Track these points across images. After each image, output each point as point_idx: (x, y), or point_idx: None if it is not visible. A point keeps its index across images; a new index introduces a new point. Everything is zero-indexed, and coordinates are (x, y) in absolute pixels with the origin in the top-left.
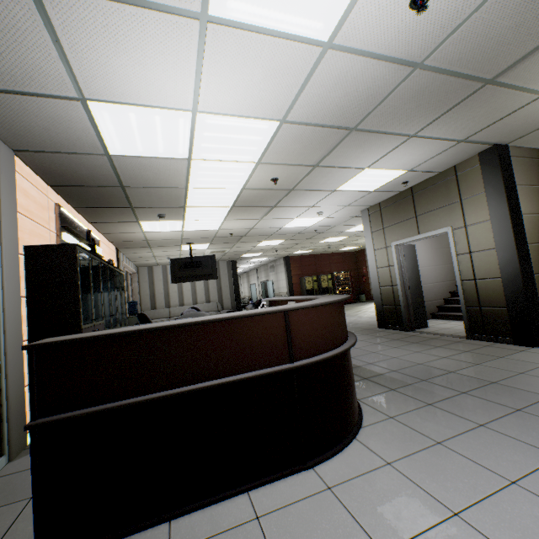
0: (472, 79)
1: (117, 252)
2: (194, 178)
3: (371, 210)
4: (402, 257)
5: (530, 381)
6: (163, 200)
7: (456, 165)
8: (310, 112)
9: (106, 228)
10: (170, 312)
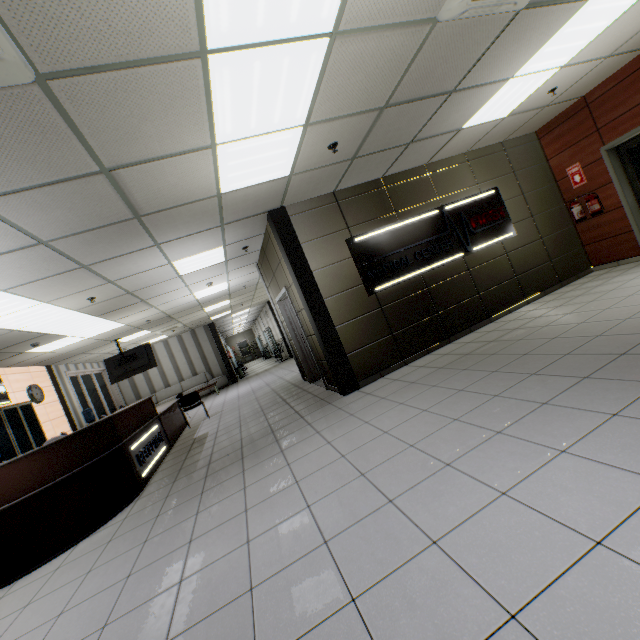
0: (119, 222)
1: (49, 369)
2: (6, 326)
3: (259, 266)
4: (290, 311)
5: (263, 452)
6: (12, 340)
7: (266, 227)
8: (14, 281)
9: (1, 365)
10: (157, 397)
